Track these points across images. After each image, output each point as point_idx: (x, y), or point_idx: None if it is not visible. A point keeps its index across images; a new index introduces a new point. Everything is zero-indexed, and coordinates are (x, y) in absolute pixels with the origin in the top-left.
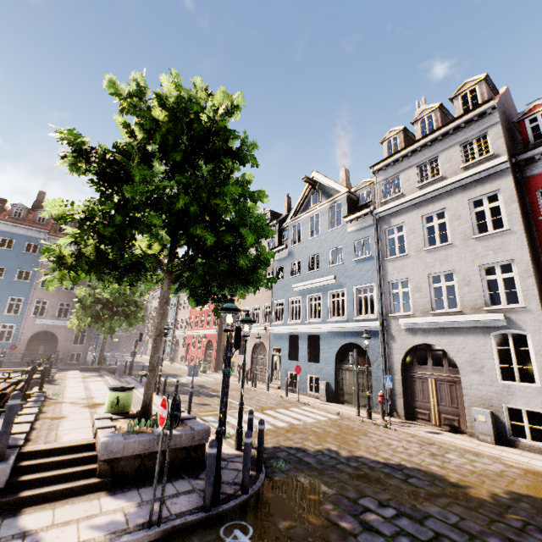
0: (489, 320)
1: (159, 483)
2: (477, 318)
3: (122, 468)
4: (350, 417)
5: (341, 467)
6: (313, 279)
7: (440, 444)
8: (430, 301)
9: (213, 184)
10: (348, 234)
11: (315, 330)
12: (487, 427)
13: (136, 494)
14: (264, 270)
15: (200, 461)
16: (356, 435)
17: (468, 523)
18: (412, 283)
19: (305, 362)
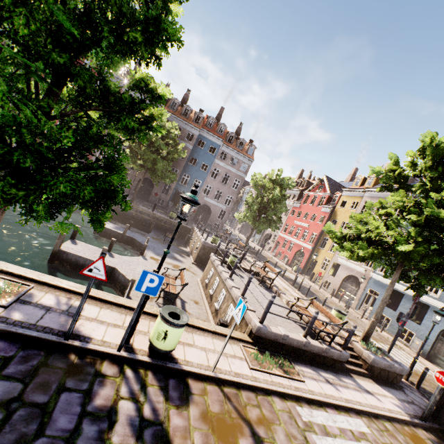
0: None
1: (390, 387)
2: None
3: (373, 370)
4: None
5: None
6: None
7: None
8: None
9: None
10: None
11: (426, 301)
12: None
13: (388, 390)
14: None
15: (398, 381)
16: None
17: None
18: None
19: None
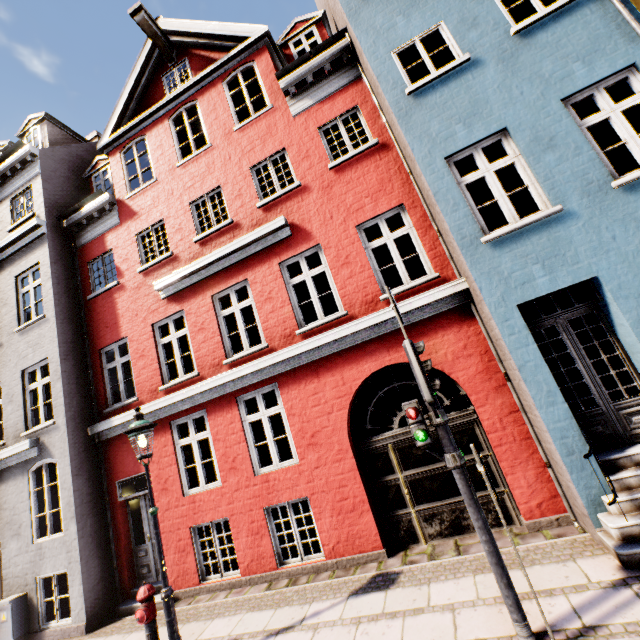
0: (24, 451)
1: None
2: (9, 454)
3: None
4: None
5: None
6: None
7: None
8: None
9: None
10: None
11: None
12: (8, 628)
13: None
14: None
15: None
16: None
17: None
18: None
19: None
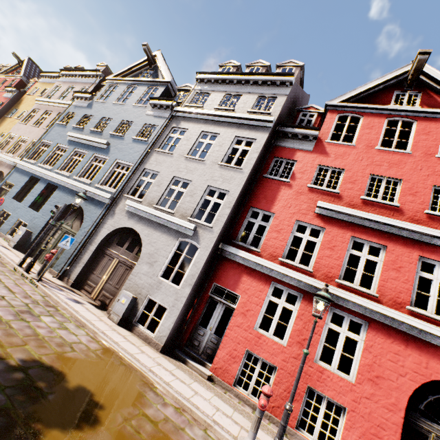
0: (185, 227)
1: None
2: (178, 222)
3: None
4: (8, 264)
5: None
6: (91, 137)
7: (63, 309)
8: (160, 197)
9: None
10: (145, 115)
11: (57, 181)
12: (122, 309)
13: None
14: None
15: None
16: None
17: None
18: (159, 177)
19: (26, 206)
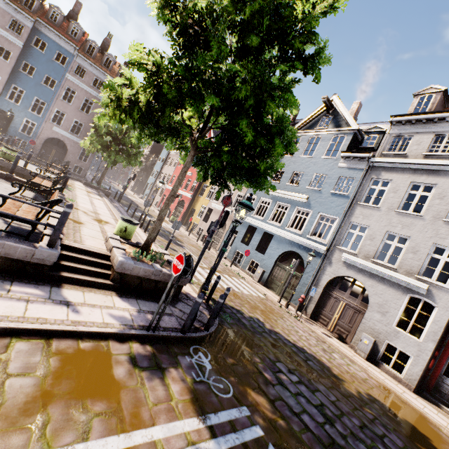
0: (413, 285)
1: (150, 300)
2: (405, 280)
3: (127, 281)
4: (272, 301)
5: (266, 335)
6: (289, 191)
7: (330, 344)
8: (376, 251)
9: (278, 87)
10: (337, 167)
11: (272, 231)
12: (366, 348)
13: (136, 303)
14: (271, 177)
15: (176, 295)
16: (276, 316)
17: (341, 404)
18: (370, 231)
19: (253, 249)
